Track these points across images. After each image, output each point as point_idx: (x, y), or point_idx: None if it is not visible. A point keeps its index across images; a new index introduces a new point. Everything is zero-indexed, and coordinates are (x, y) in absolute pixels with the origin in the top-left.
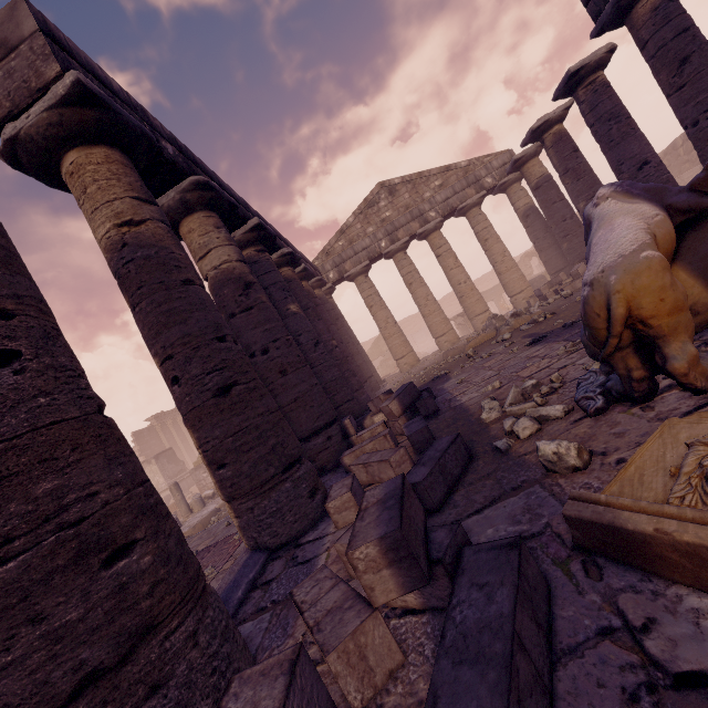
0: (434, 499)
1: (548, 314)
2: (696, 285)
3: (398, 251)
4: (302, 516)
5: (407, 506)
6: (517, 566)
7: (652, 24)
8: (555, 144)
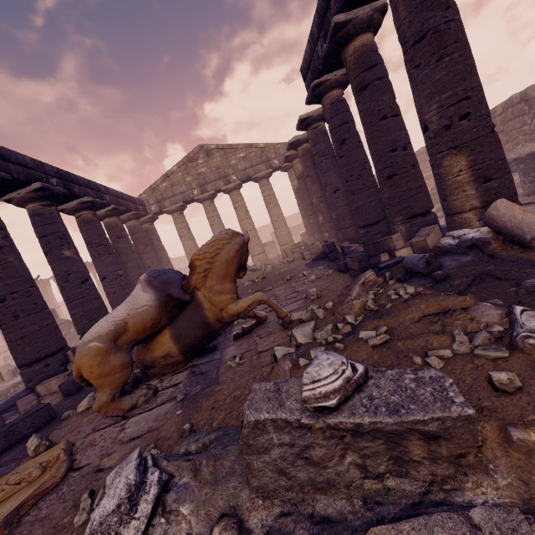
0: None
1: (260, 278)
2: (171, 343)
3: (206, 200)
4: None
5: None
6: None
7: (330, 112)
8: (303, 156)
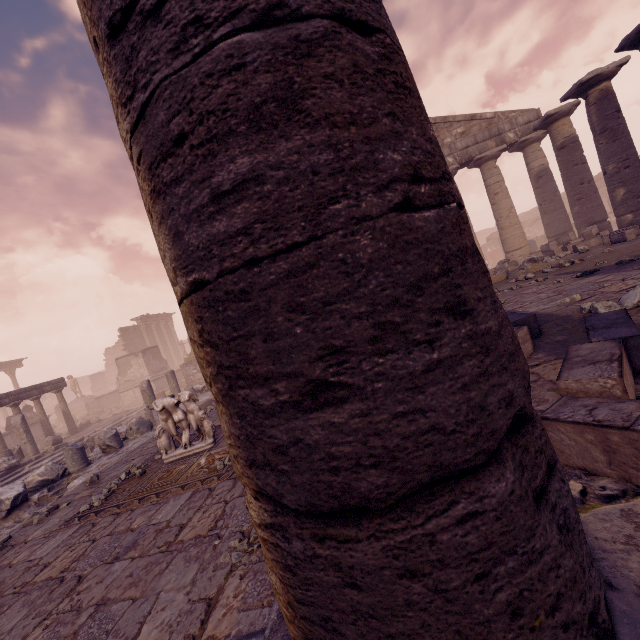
0: None
1: (576, 260)
2: None
3: None
4: None
5: None
6: None
7: None
8: (600, 101)
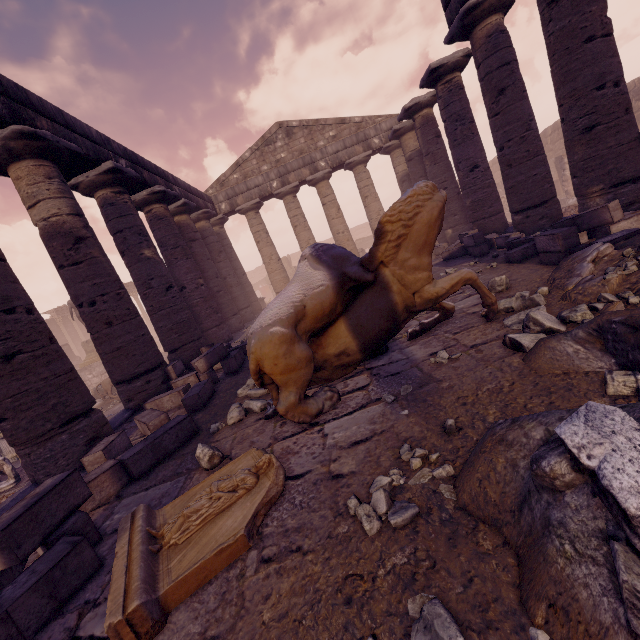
0: (135, 472)
1: None
2: (349, 336)
3: (288, 194)
4: (75, 460)
5: (47, 502)
6: (57, 562)
7: (485, 50)
8: (423, 126)
